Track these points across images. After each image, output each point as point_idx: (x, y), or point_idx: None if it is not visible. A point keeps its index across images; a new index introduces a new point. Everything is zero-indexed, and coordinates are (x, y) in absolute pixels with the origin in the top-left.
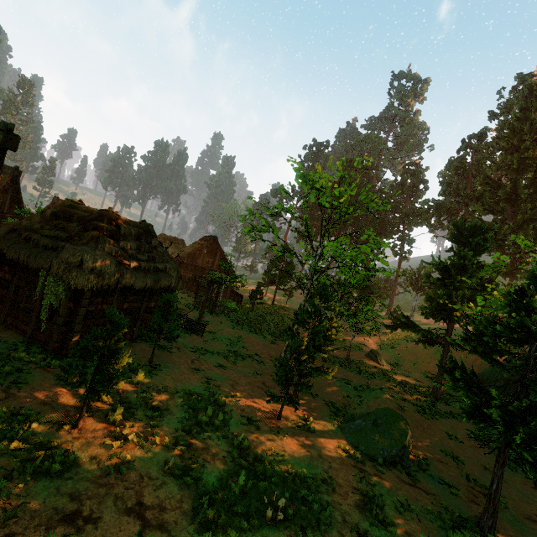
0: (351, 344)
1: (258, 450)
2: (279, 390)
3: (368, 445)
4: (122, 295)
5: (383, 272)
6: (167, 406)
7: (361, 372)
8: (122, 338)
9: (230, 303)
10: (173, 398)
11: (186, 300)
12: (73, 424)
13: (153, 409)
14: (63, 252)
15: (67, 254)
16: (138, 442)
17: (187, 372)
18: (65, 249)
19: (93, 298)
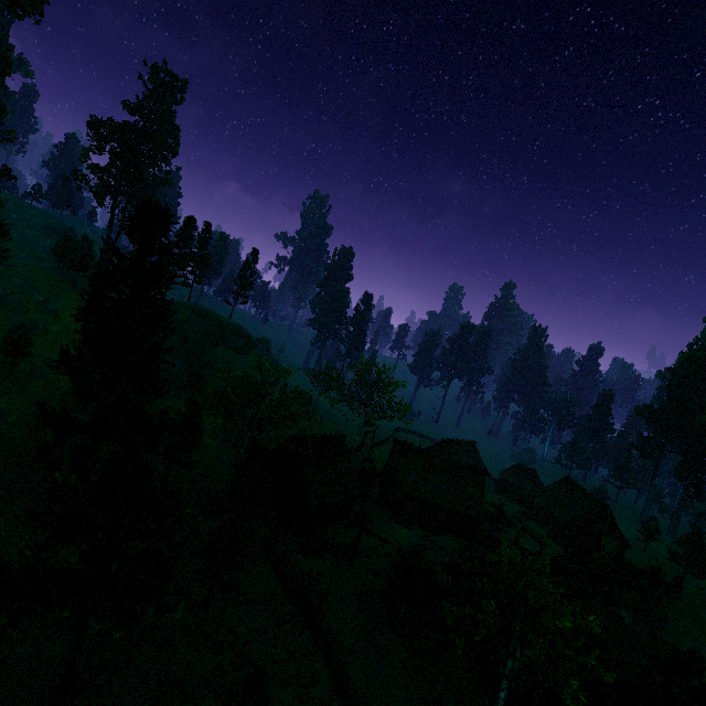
0: None
1: None
2: None
3: None
4: None
5: None
6: None
7: None
8: None
9: None
10: None
11: None
12: None
13: None
14: None
15: None
16: None
17: None
18: None
19: None
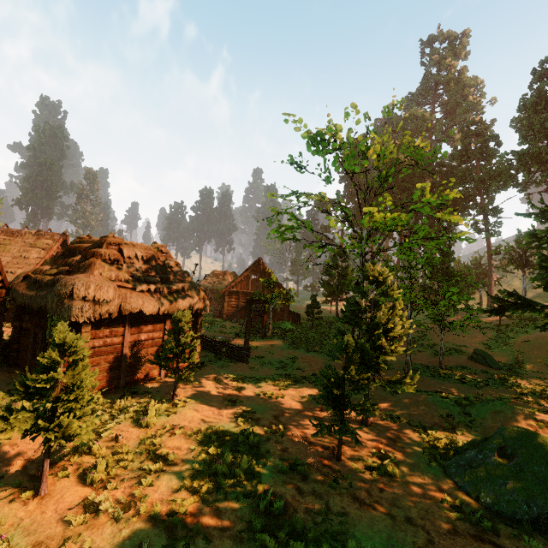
0: (445, 347)
1: (300, 516)
2: (330, 416)
3: (497, 496)
4: (135, 325)
5: (458, 234)
6: (177, 454)
7: (464, 380)
8: (87, 366)
9: (284, 323)
10: (188, 442)
11: (237, 329)
12: (36, 490)
13: (155, 460)
14: (56, 284)
15: (59, 286)
16: (115, 513)
17: (218, 406)
18: (58, 281)
19: (98, 331)
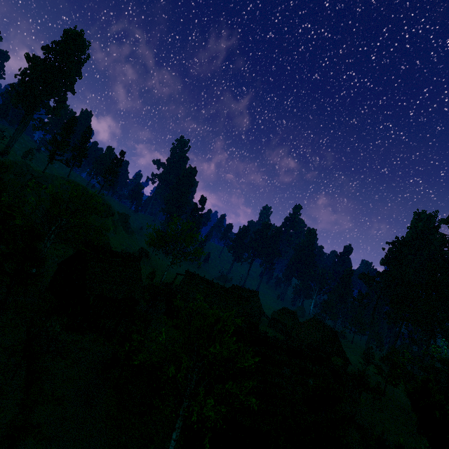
0: None
1: None
2: None
3: None
4: None
5: None
6: None
7: None
8: None
9: None
10: None
11: None
12: None
13: None
14: None
15: None
16: None
17: None
18: None
19: None
